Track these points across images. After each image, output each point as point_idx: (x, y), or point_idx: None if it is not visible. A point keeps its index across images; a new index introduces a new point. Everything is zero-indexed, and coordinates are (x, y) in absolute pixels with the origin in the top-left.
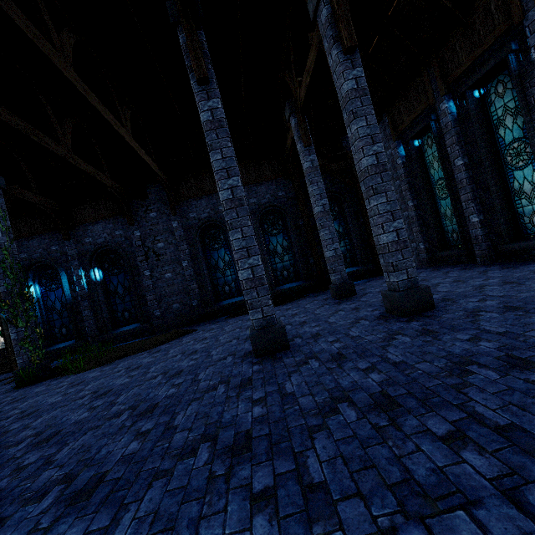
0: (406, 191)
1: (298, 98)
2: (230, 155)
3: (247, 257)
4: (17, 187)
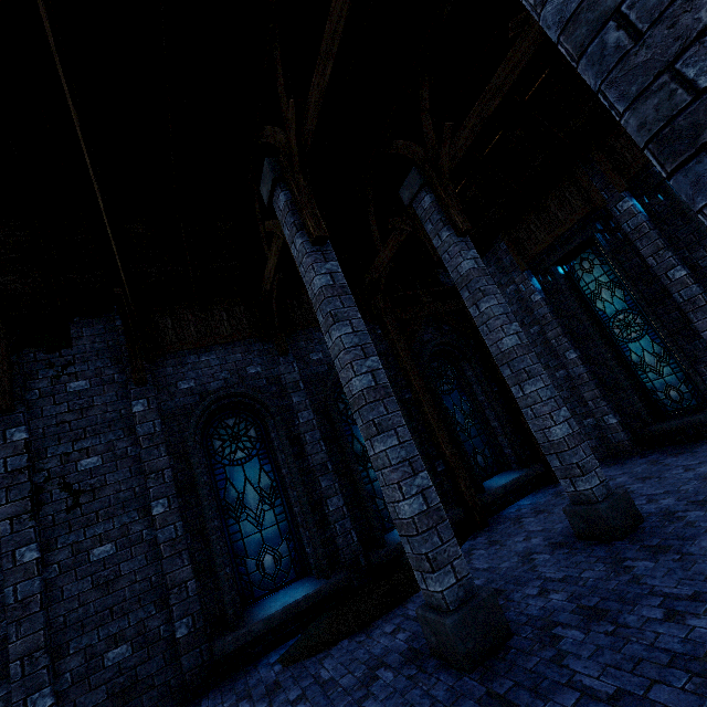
0: (559, 338)
1: (442, 157)
2: None
3: None
4: None
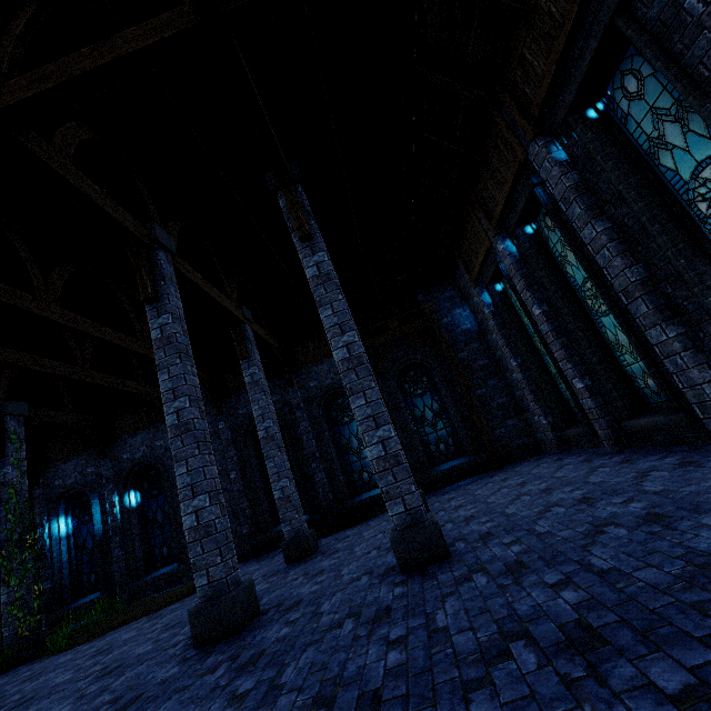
0: (504, 348)
1: None
2: (178, 372)
3: (192, 498)
4: (46, 409)
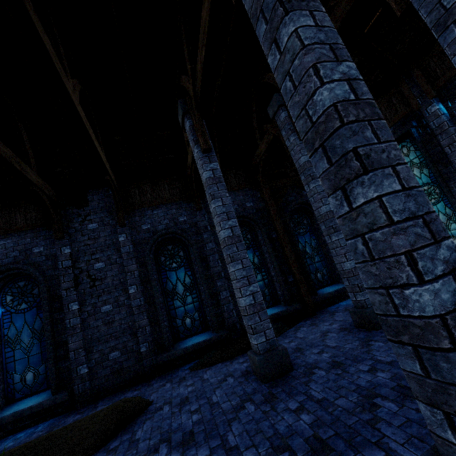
0: None
1: None
2: (329, 23)
3: (433, 243)
4: None
